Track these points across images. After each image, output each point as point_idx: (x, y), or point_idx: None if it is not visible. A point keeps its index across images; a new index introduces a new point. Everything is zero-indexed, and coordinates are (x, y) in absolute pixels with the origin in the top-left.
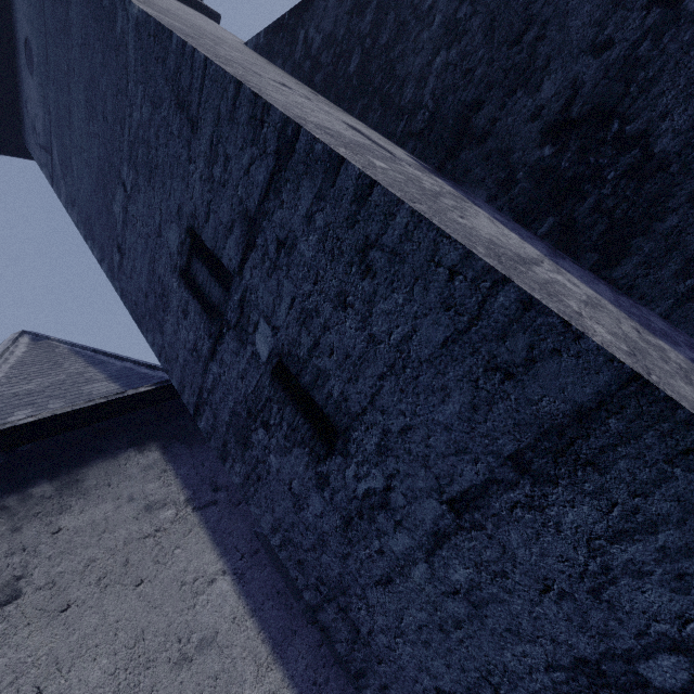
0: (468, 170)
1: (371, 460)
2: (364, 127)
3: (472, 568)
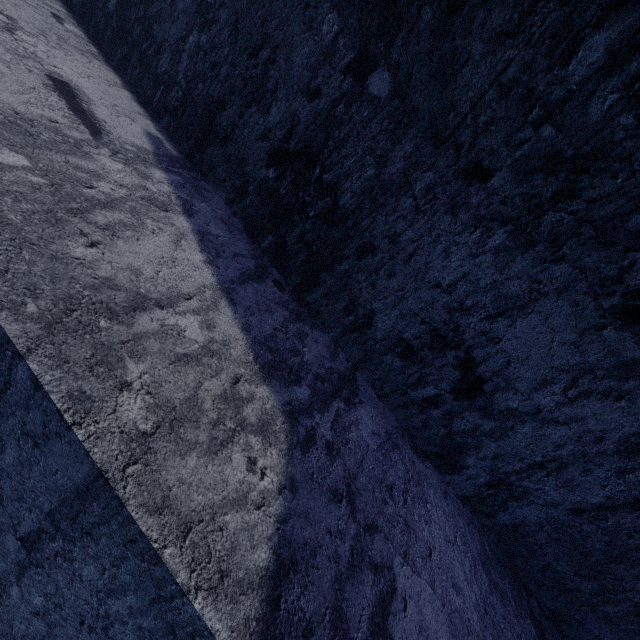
0: (213, 167)
1: None
2: (108, 84)
3: (43, 597)
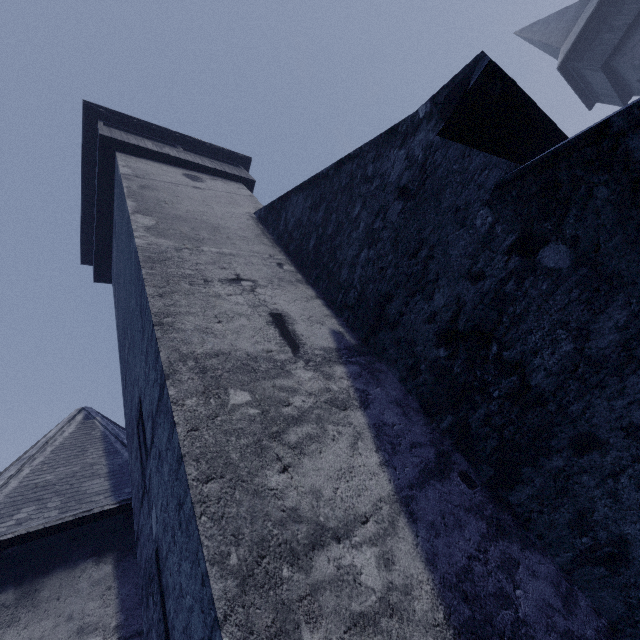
0: (385, 349)
1: None
2: (306, 300)
3: None
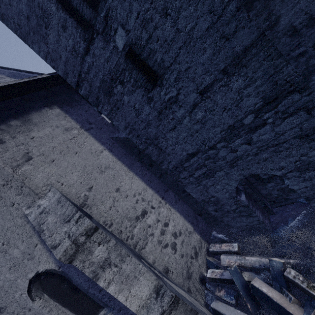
0: None
1: (172, 85)
2: None
3: (204, 112)
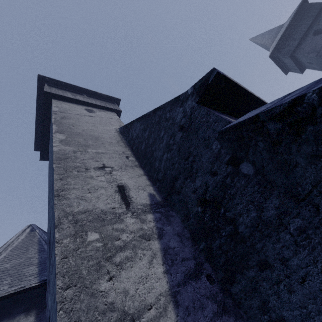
0: (175, 204)
1: None
2: (138, 177)
3: None
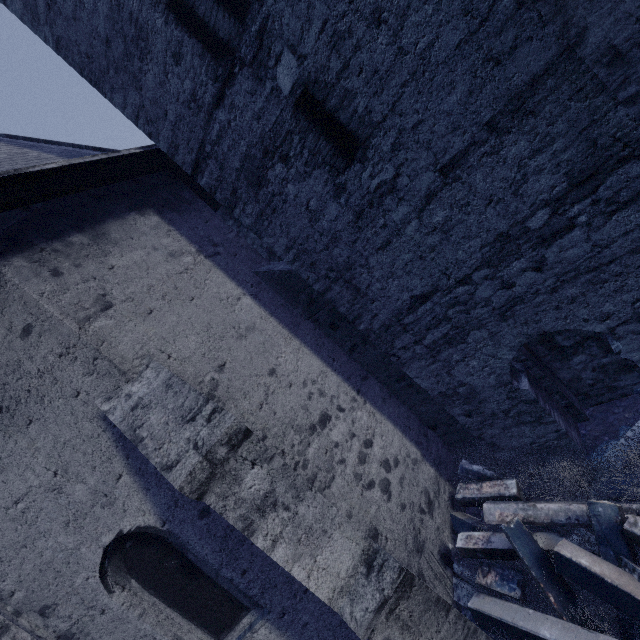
0: None
1: (386, 158)
2: None
3: (448, 209)
